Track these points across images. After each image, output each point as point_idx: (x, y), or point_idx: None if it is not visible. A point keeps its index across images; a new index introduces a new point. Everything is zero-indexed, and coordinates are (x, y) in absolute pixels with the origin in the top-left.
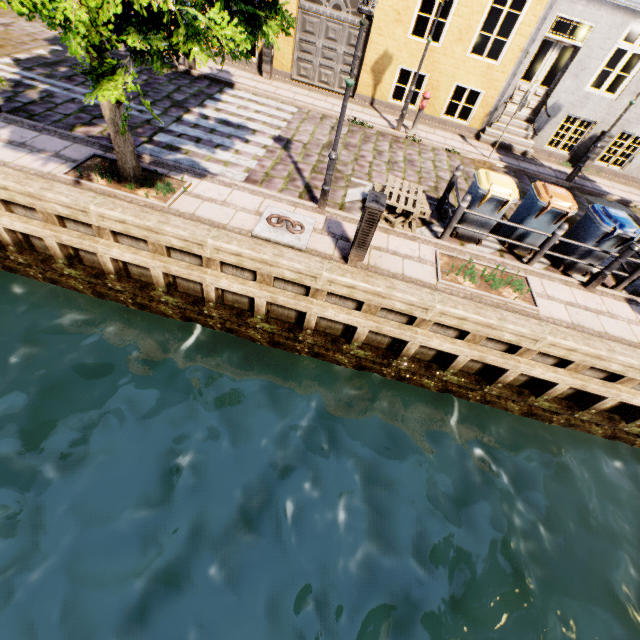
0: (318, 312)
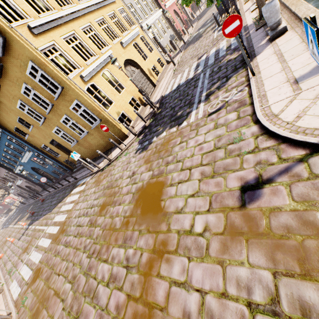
0: None
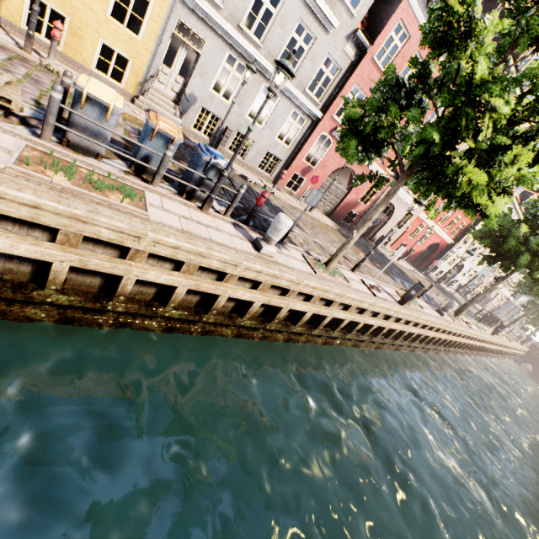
0: None
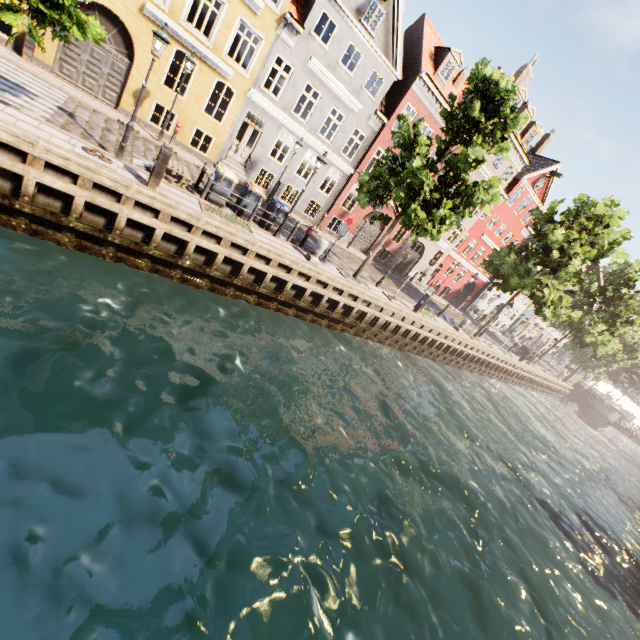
0: (128, 214)
